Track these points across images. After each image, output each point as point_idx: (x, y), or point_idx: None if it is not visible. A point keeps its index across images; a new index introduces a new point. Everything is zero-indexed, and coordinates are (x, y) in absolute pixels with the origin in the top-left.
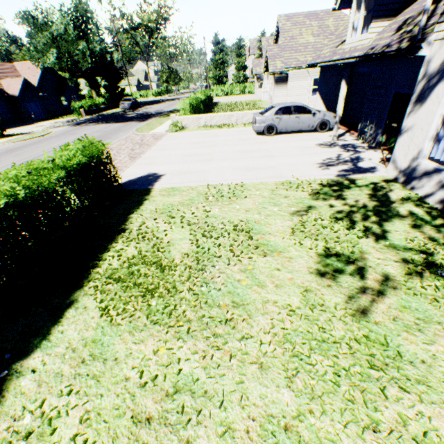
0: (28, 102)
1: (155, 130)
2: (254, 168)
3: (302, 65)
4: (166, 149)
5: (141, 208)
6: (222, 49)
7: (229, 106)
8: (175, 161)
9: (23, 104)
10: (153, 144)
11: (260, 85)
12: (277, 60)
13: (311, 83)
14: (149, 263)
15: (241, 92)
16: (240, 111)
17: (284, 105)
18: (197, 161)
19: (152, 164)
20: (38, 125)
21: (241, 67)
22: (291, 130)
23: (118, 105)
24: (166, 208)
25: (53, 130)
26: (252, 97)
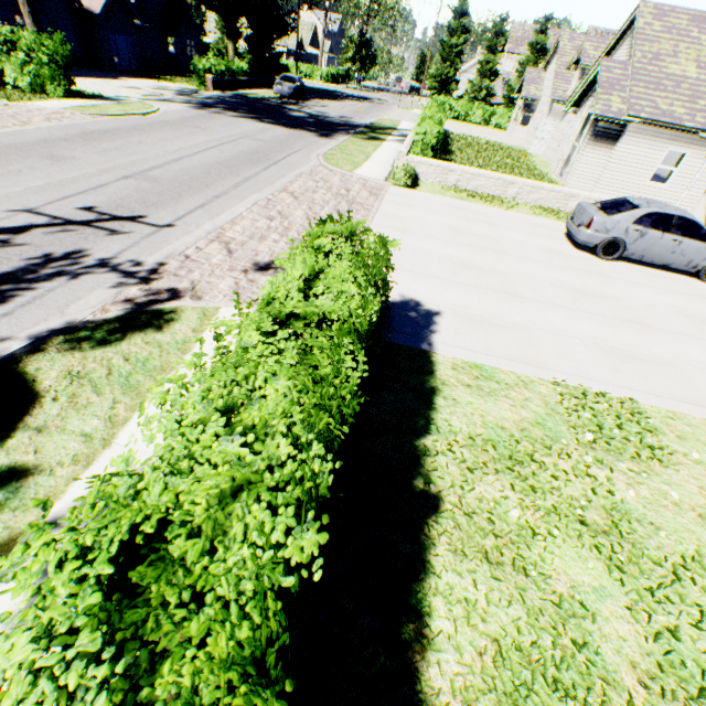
0: (113, 31)
1: (362, 170)
2: (628, 353)
3: (662, 119)
4: (407, 231)
5: (437, 420)
6: (467, 28)
7: (476, 149)
8: (442, 276)
9: (105, 33)
10: (373, 208)
11: (522, 119)
12: (615, 94)
13: (661, 158)
14: (564, 690)
15: (482, 121)
16: (502, 167)
17: (661, 209)
18: (490, 292)
19: (398, 270)
20: (127, 85)
21: (489, 72)
22: (651, 260)
23: (266, 83)
24: (496, 439)
25: (159, 105)
26: (506, 138)
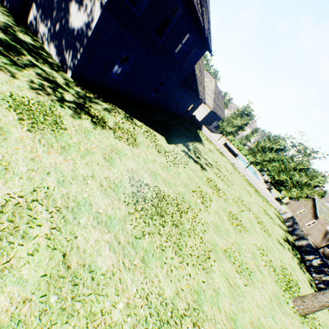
0: None
1: None
2: None
3: None
4: None
5: None
6: None
7: None
8: None
9: None
10: None
11: None
12: None
13: None
14: None
15: None
16: None
17: None
18: None
19: None
20: None
21: None
22: None
23: None
24: None
25: None
26: None
